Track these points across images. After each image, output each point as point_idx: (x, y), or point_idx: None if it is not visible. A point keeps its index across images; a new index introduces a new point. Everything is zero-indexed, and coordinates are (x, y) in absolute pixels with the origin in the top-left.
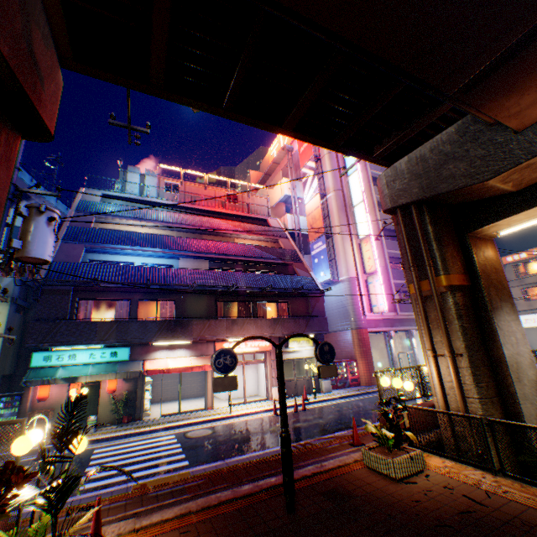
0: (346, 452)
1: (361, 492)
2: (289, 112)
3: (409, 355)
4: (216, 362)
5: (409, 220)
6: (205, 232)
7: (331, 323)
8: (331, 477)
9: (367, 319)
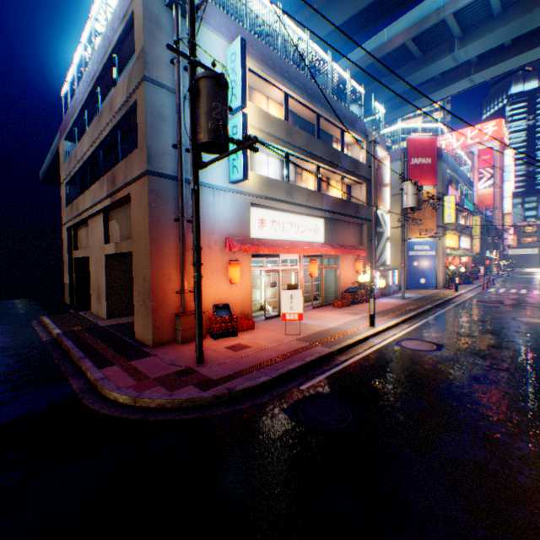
0: None
1: None
2: None
3: None
4: None
5: None
6: None
7: None
8: None
9: None
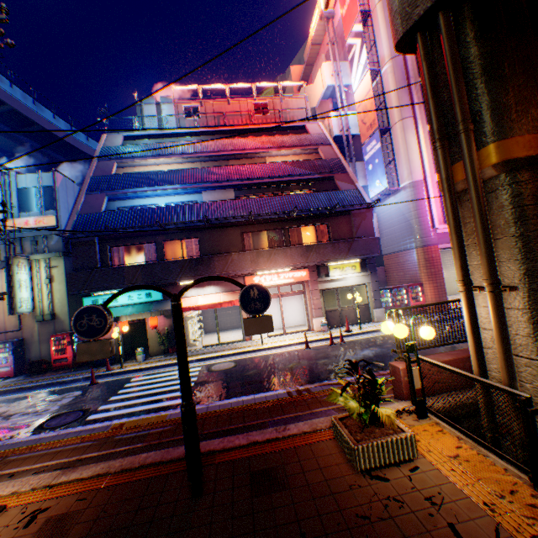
0: (333, 411)
1: (298, 482)
2: None
3: None
4: (77, 325)
5: (439, 49)
6: (229, 157)
7: (392, 243)
8: (281, 449)
9: (437, 233)
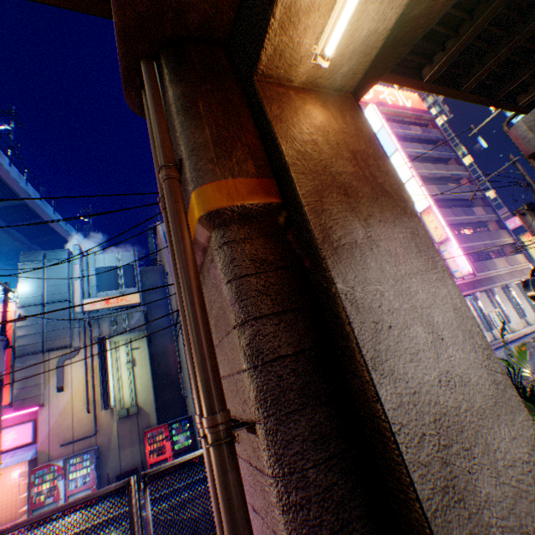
0: None
1: None
2: (468, 74)
3: (496, 313)
4: (533, 290)
5: None
6: None
7: None
8: None
9: None
